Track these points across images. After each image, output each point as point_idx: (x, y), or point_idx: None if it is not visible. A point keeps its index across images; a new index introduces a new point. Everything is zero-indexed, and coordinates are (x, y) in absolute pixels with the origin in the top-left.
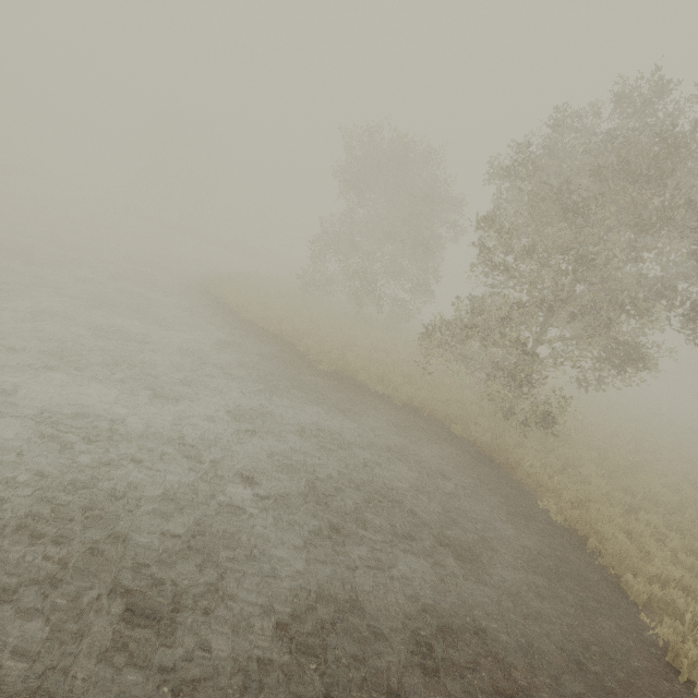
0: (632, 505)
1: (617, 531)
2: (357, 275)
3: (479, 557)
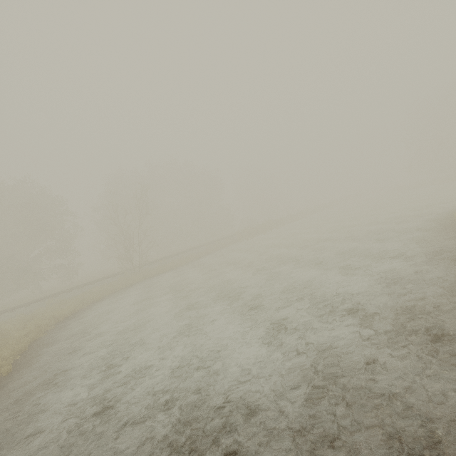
0: None
1: None
2: None
3: None
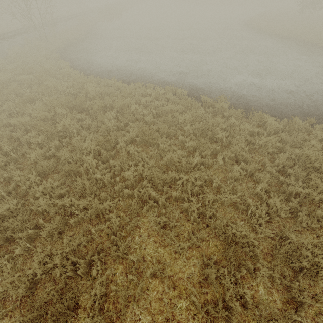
0: None
1: None
2: None
3: None
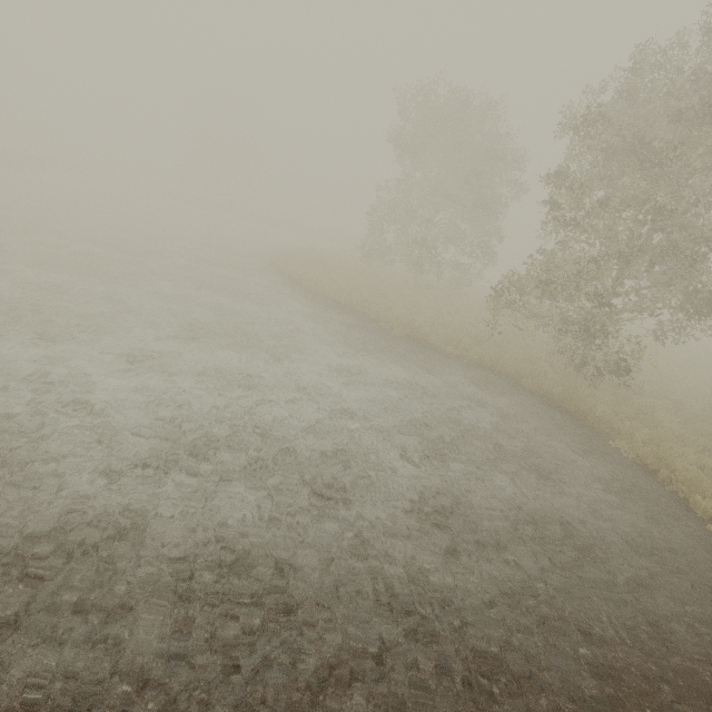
0: (706, 446)
1: (689, 464)
2: (416, 242)
3: (557, 479)
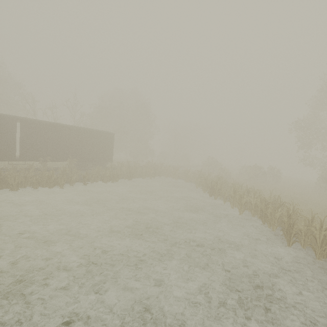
0: None
1: None
2: None
3: None
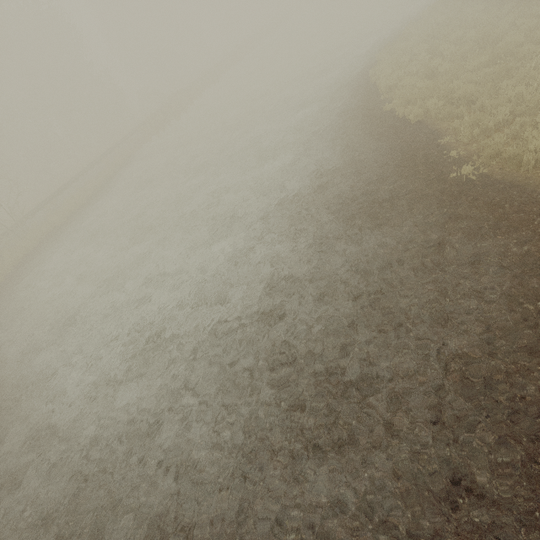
0: None
1: None
2: None
3: None
